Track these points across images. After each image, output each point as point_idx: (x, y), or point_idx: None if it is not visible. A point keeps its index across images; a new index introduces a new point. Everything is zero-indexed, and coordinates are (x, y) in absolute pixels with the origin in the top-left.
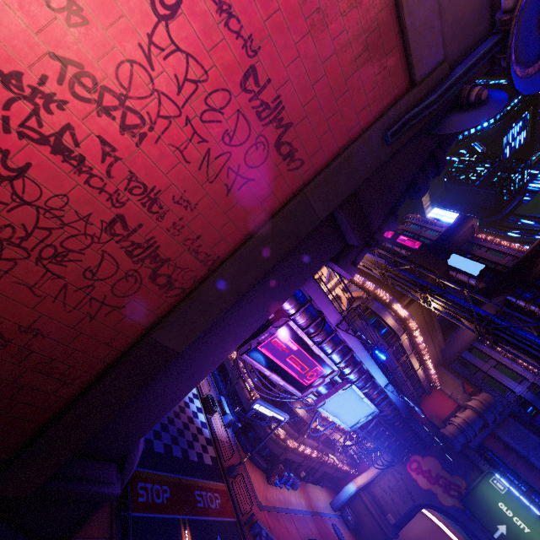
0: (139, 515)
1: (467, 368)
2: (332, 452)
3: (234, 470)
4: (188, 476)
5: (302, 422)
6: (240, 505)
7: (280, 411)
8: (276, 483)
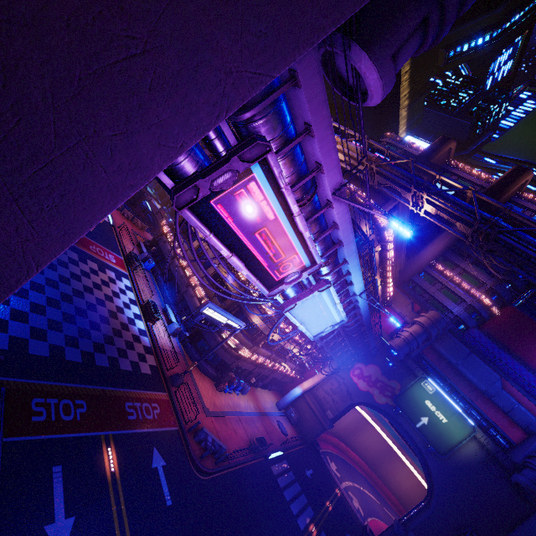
0: (32, 439)
1: (415, 290)
2: (284, 361)
3: (178, 379)
4: (117, 387)
5: (258, 332)
6: (184, 414)
7: (236, 318)
8: (225, 390)
